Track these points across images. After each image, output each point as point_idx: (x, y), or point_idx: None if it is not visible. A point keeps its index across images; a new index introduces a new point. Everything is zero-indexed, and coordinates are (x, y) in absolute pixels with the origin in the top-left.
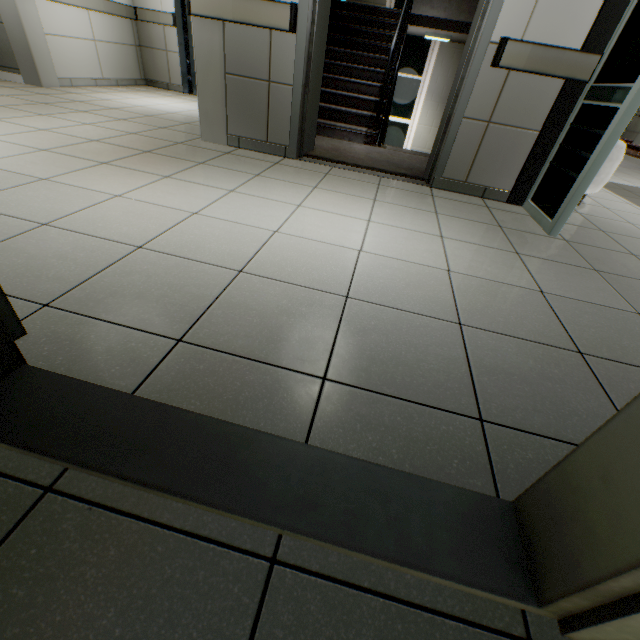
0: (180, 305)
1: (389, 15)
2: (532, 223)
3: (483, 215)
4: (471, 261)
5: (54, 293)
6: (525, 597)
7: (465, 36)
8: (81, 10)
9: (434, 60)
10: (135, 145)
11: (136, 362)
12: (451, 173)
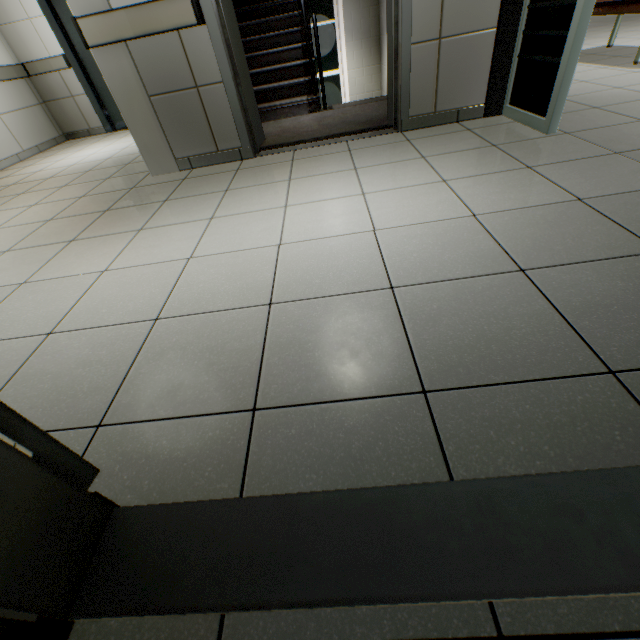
0: (232, 368)
1: None
2: (523, 128)
3: (470, 140)
4: (489, 195)
5: (99, 408)
6: None
7: None
8: None
9: None
10: (91, 208)
11: (224, 454)
12: (417, 109)
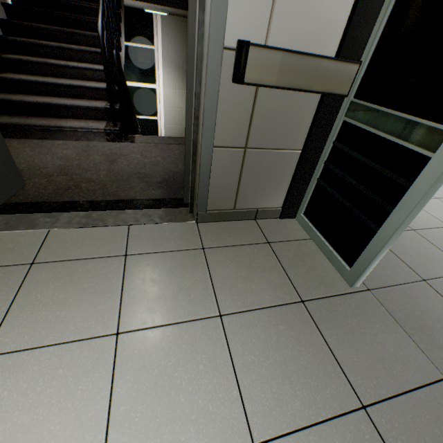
0: None
1: None
2: (322, 260)
3: (273, 274)
4: None
5: None
6: None
7: (181, 11)
8: None
9: (160, 31)
10: None
11: None
12: (216, 204)
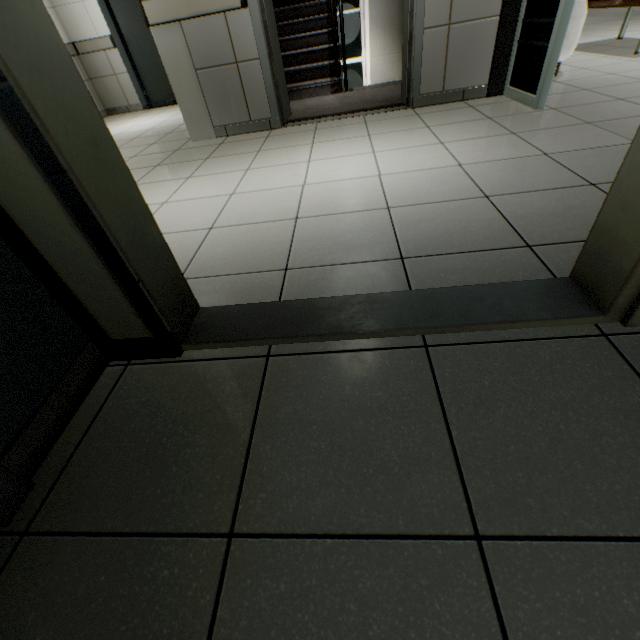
0: (270, 251)
1: None
2: (517, 106)
3: (470, 114)
4: (475, 152)
5: None
6: (594, 314)
7: None
8: None
9: None
10: (143, 164)
11: (267, 289)
12: (427, 88)
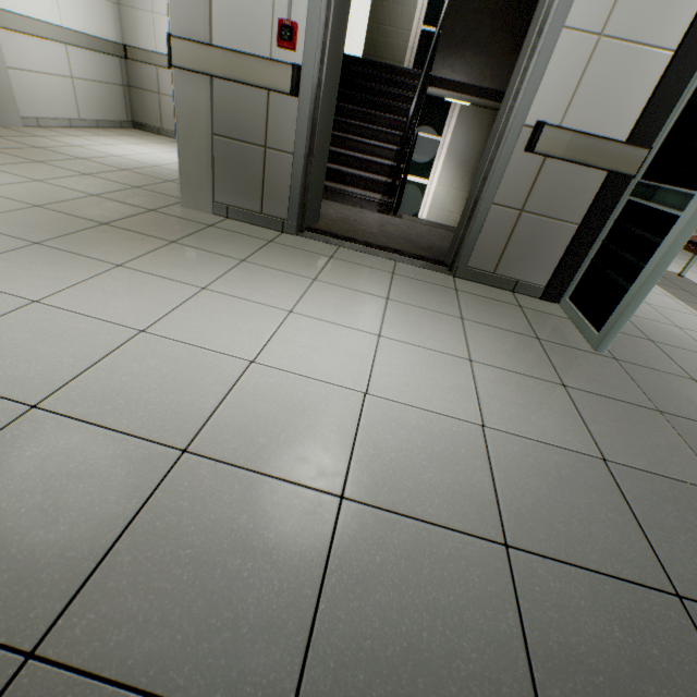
0: (61, 547)
1: (408, 75)
2: (573, 331)
3: (517, 320)
4: (510, 404)
5: None
6: None
7: (487, 102)
8: (57, 44)
9: (454, 122)
10: (91, 213)
11: None
12: (477, 262)
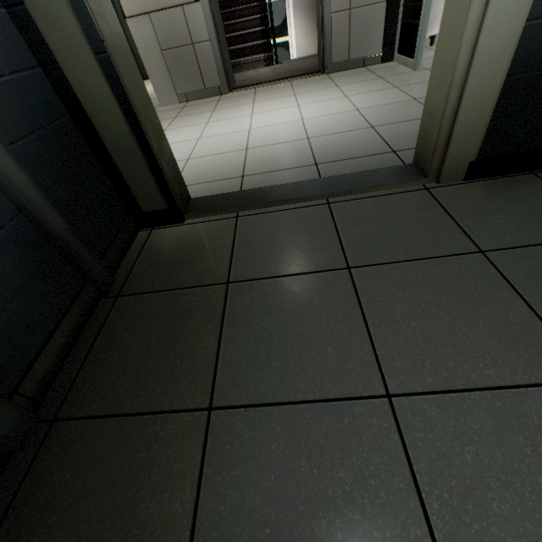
0: (231, 168)
1: None
2: (402, 68)
3: (368, 76)
4: (369, 101)
5: None
6: (422, 179)
7: None
8: None
9: None
10: None
11: (232, 187)
12: (337, 58)
